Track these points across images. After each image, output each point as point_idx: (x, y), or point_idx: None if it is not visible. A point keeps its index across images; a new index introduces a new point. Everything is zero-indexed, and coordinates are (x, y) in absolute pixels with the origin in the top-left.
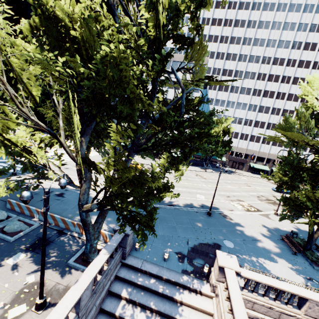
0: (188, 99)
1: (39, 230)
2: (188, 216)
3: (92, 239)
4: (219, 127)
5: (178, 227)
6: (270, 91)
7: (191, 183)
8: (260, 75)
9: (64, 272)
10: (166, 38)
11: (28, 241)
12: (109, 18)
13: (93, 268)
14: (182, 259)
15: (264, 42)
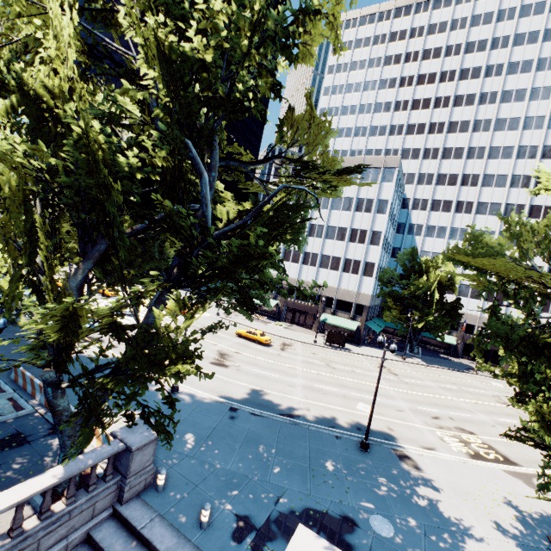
0: (284, 207)
1: (26, 419)
2: (313, 443)
3: (69, 444)
4: (431, 274)
5: (275, 461)
6: (546, 207)
7: (358, 380)
8: (517, 178)
9: None
10: (196, 104)
11: None
12: None
13: (9, 497)
14: (243, 534)
15: (519, 122)
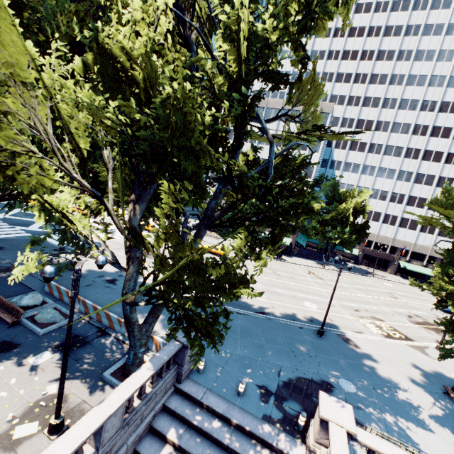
0: (289, 159)
1: (76, 325)
2: (286, 333)
3: (138, 345)
4: (348, 203)
5: (267, 347)
6: (436, 152)
7: (299, 284)
8: (418, 127)
9: (94, 387)
10: (253, 75)
11: (60, 337)
12: (187, 54)
13: (128, 387)
14: (267, 397)
15: (426, 79)
